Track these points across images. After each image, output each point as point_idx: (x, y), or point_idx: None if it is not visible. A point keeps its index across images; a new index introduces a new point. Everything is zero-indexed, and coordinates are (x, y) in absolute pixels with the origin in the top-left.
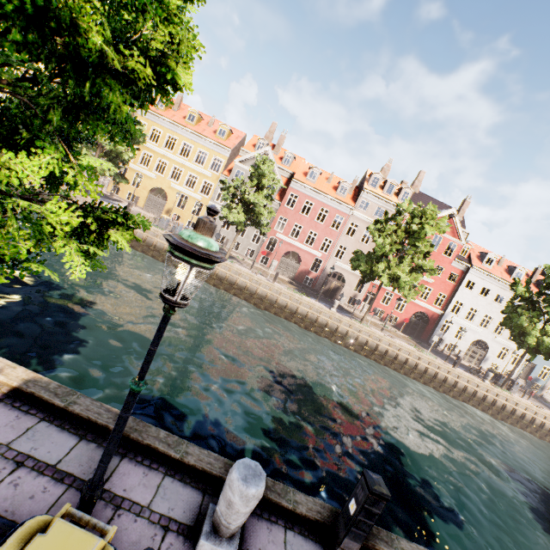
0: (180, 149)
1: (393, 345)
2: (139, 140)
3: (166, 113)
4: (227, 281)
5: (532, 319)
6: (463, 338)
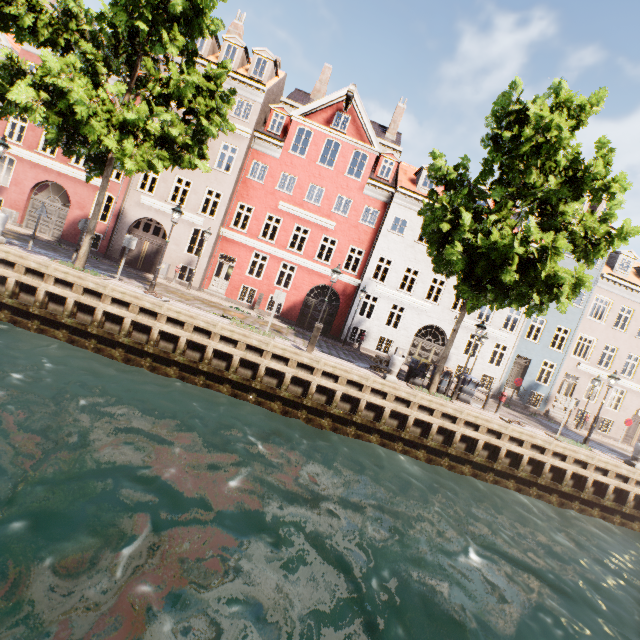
0: None
1: (138, 305)
2: None
3: None
4: None
5: (459, 212)
6: (401, 324)
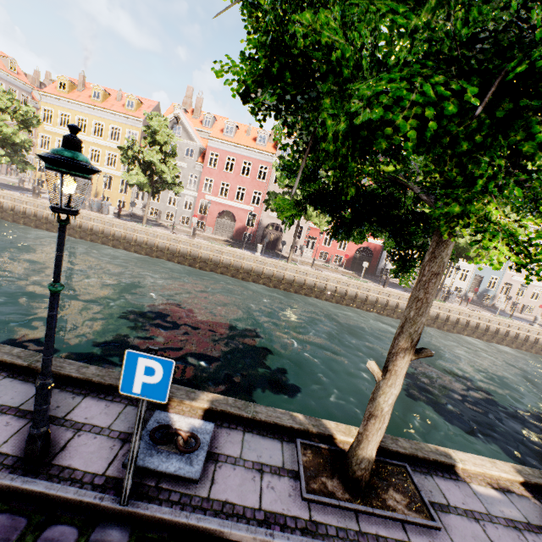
0: (92, 129)
1: (319, 276)
2: (32, 122)
3: (70, 95)
4: (147, 245)
5: None
6: None
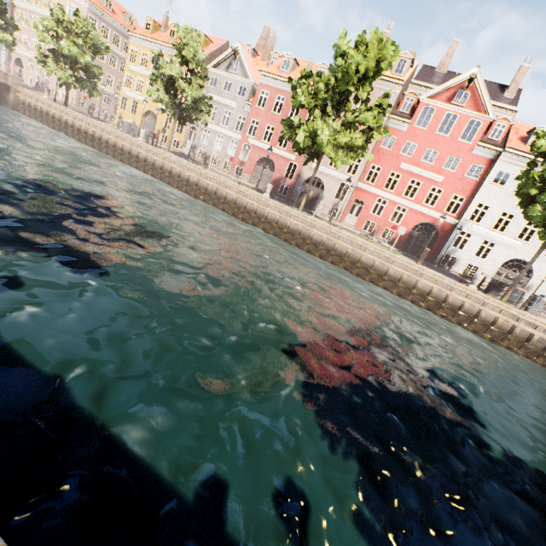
0: None
1: (329, 231)
2: (101, 49)
3: (153, 35)
4: (163, 171)
5: None
6: (489, 256)
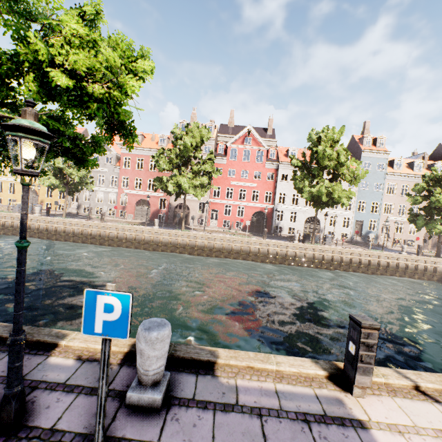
0: None
1: (207, 237)
2: None
3: None
4: (66, 233)
5: (304, 180)
6: (297, 220)
